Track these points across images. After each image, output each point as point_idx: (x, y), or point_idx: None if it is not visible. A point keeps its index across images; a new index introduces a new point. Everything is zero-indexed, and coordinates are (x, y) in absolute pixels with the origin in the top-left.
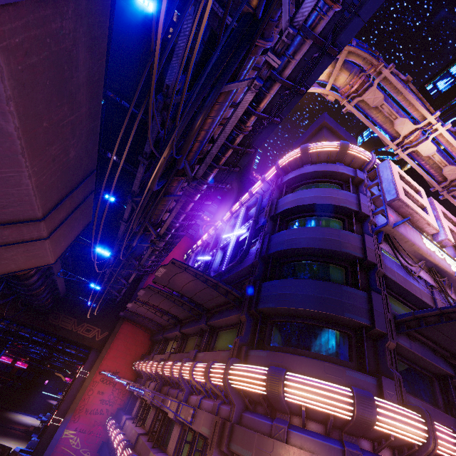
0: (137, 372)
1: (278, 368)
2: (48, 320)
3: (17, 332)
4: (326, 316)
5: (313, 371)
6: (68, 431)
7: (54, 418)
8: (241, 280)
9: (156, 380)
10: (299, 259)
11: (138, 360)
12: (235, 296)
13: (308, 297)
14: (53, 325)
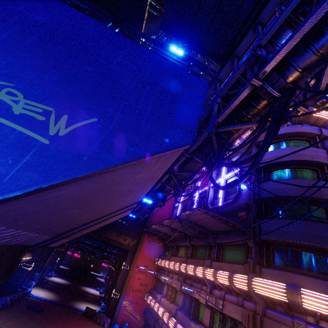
0: (158, 266)
1: (294, 285)
2: (101, 234)
3: (84, 241)
4: (319, 247)
5: (318, 287)
6: (125, 302)
7: (114, 293)
8: (236, 212)
9: (177, 274)
10: (286, 203)
11: (159, 259)
12: (239, 228)
13: (302, 233)
14: (105, 237)
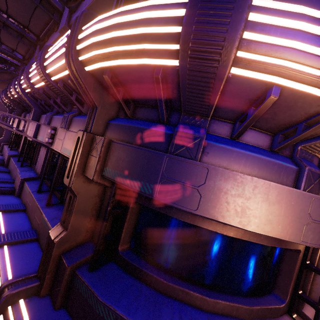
0: None
1: None
2: None
3: None
4: None
5: None
6: None
7: None
8: None
9: None
10: None
11: None
12: None
13: None
14: None
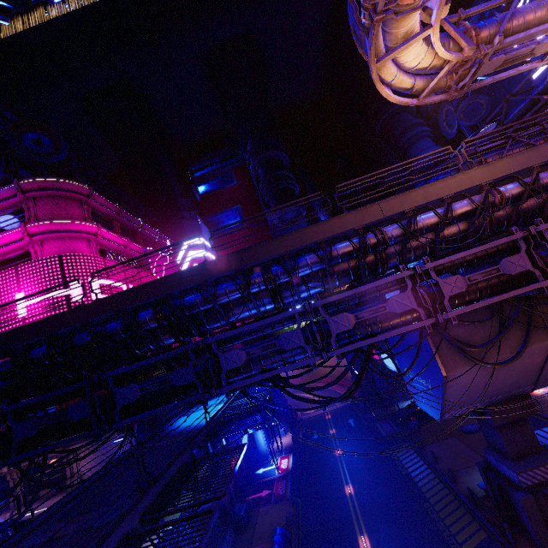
0: None
1: None
2: None
3: None
4: None
5: None
6: None
7: None
8: None
9: None
10: None
11: None
12: None
13: None
14: None
